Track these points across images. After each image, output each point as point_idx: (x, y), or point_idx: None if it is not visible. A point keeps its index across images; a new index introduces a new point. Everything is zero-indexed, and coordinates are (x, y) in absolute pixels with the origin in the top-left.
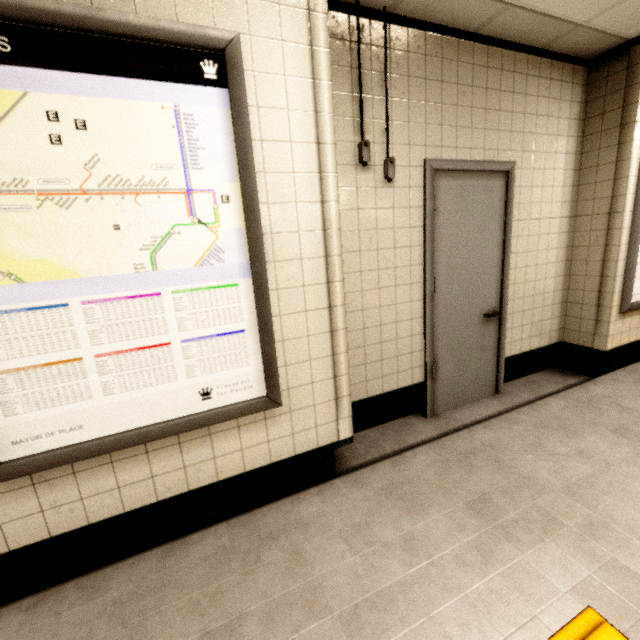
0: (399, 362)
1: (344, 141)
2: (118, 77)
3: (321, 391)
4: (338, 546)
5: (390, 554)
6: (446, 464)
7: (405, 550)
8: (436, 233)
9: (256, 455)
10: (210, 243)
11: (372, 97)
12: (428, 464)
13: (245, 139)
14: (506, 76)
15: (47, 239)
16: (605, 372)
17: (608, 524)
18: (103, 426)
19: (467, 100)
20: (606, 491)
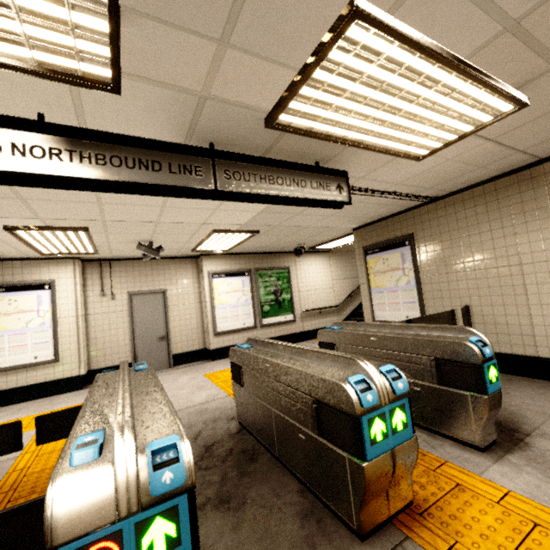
0: (120, 355)
1: (96, 290)
2: (25, 291)
3: (74, 359)
4: (66, 398)
5: (78, 397)
6: None
7: (82, 396)
8: (133, 312)
9: (50, 377)
10: (42, 321)
11: (107, 278)
12: None
13: (54, 299)
14: (160, 266)
15: (3, 323)
16: (220, 359)
17: None
18: (7, 364)
19: (144, 274)
20: None
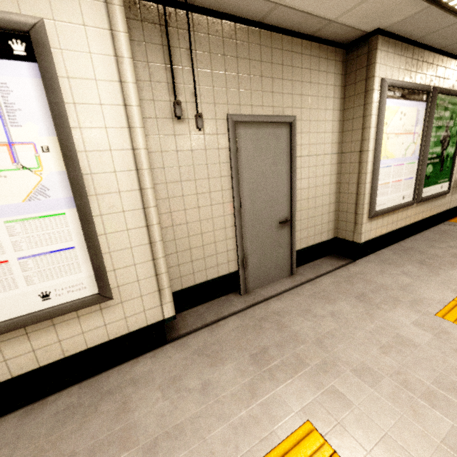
0: (218, 258)
1: (161, 100)
2: None
3: (146, 286)
4: (155, 395)
5: (190, 397)
6: (245, 328)
7: (201, 393)
8: (240, 167)
9: (96, 335)
10: (35, 183)
11: (182, 68)
12: (233, 329)
13: (57, 103)
14: (286, 54)
15: None
16: (363, 256)
17: (335, 362)
18: None
19: (257, 71)
20: (340, 339)
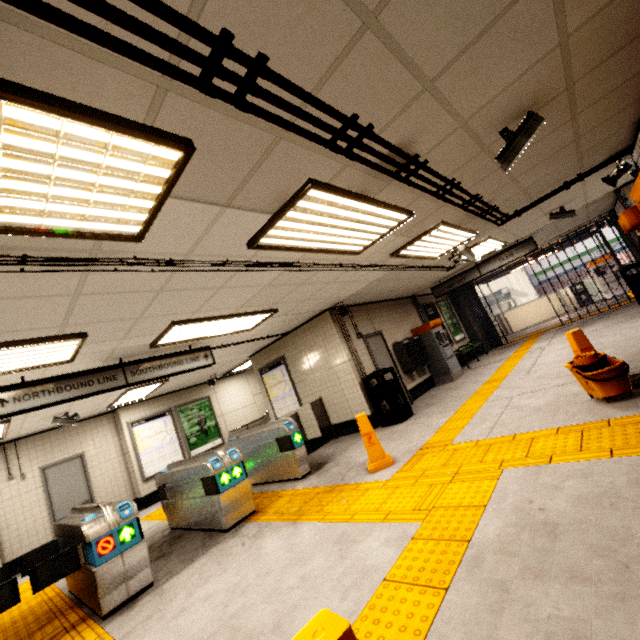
0: (39, 536)
1: (2, 476)
2: None
3: None
4: None
5: None
6: None
7: None
8: (49, 486)
9: None
10: None
11: (13, 460)
12: None
13: None
14: (73, 431)
15: None
16: (153, 503)
17: None
18: None
19: (56, 444)
20: None
